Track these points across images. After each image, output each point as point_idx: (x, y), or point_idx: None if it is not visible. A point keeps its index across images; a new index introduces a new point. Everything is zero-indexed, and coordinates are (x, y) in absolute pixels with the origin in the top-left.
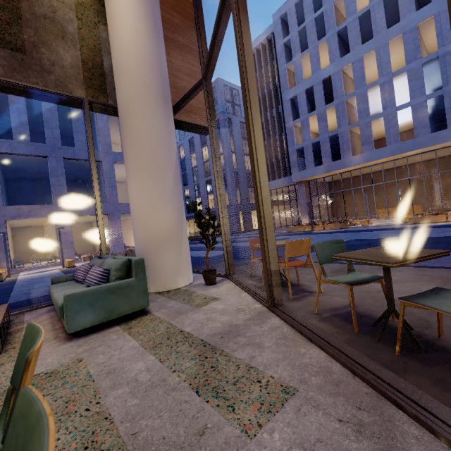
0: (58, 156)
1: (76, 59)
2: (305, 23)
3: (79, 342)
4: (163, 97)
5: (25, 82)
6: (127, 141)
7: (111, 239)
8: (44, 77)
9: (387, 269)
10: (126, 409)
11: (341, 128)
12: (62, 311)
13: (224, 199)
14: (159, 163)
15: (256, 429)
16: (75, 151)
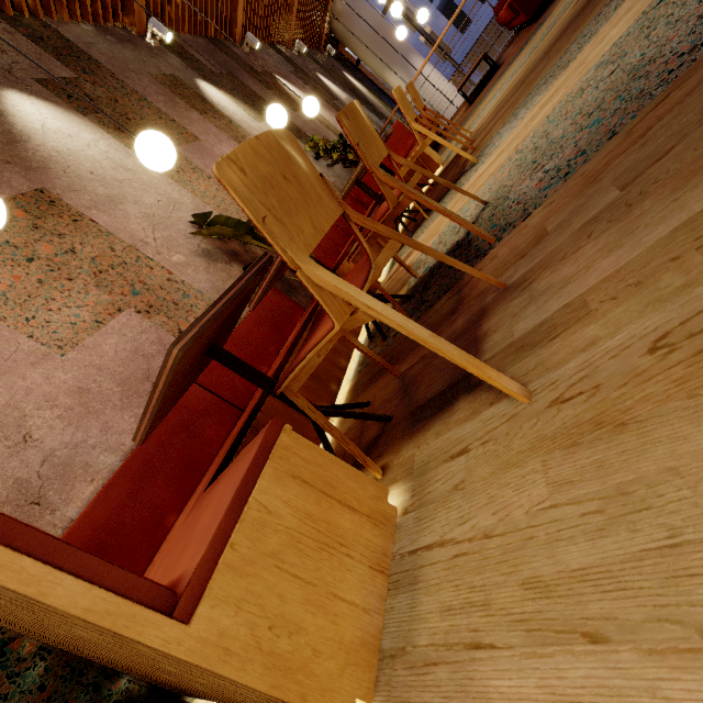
0: None
1: None
2: None
3: None
4: None
5: None
6: None
7: None
8: None
9: None
10: None
11: None
12: None
13: None
14: None
15: None
16: None
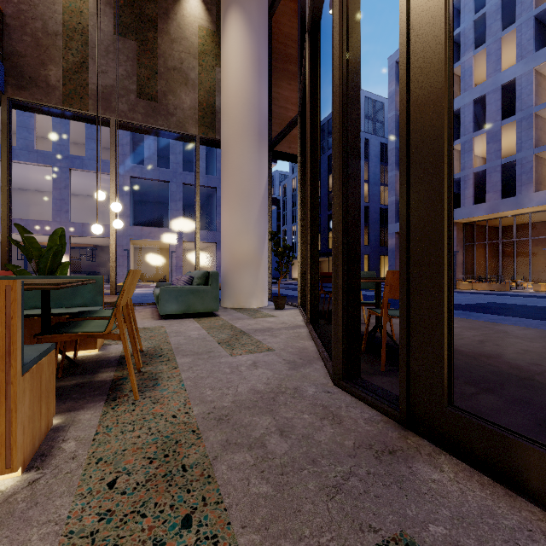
0: (179, 181)
1: (194, 101)
2: (486, 8)
3: (165, 321)
4: (258, 134)
5: (155, 125)
6: (224, 174)
7: (216, 268)
8: (168, 119)
9: (378, 291)
10: (179, 342)
11: (521, 152)
12: (158, 299)
13: (304, 231)
14: (247, 195)
15: (237, 355)
16: (193, 176)
